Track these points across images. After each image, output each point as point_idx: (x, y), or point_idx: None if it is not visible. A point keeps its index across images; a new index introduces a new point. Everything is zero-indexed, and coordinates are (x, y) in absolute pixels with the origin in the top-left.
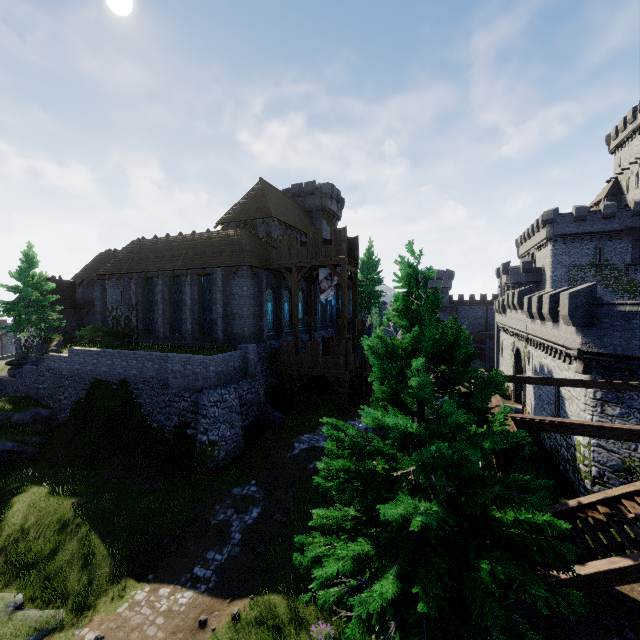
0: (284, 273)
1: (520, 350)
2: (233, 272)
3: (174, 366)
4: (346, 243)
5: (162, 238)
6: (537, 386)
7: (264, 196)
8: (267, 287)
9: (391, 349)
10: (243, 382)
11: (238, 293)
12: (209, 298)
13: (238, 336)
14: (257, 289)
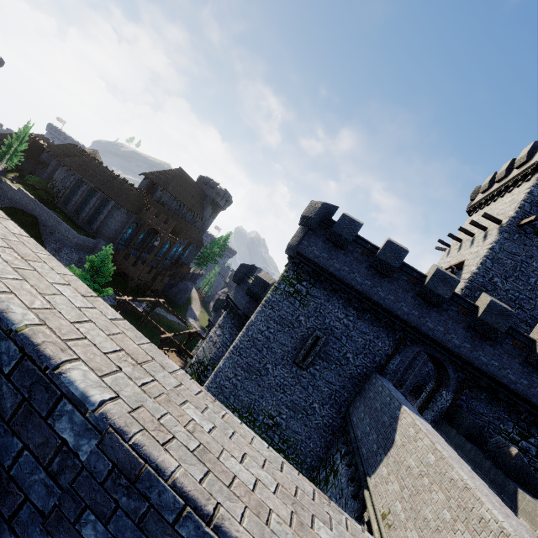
0: (142, 222)
1: None
2: (118, 208)
3: (62, 228)
4: (172, 229)
5: (103, 167)
6: None
7: (173, 178)
8: (134, 222)
9: (94, 261)
10: (88, 254)
11: (115, 217)
12: (102, 210)
13: (102, 234)
14: (127, 220)
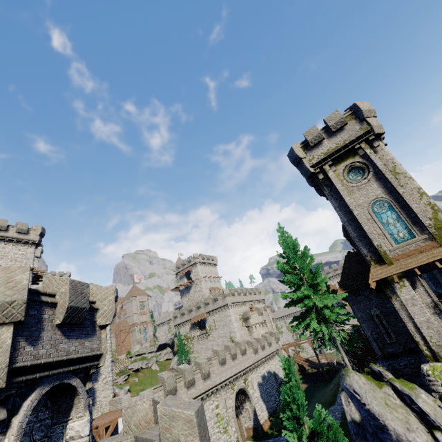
0: None
1: (244, 386)
2: None
3: None
4: None
5: None
6: (264, 391)
7: None
8: None
9: None
10: None
11: None
12: None
13: None
14: None
